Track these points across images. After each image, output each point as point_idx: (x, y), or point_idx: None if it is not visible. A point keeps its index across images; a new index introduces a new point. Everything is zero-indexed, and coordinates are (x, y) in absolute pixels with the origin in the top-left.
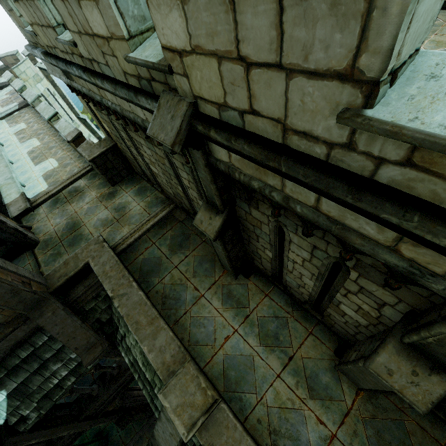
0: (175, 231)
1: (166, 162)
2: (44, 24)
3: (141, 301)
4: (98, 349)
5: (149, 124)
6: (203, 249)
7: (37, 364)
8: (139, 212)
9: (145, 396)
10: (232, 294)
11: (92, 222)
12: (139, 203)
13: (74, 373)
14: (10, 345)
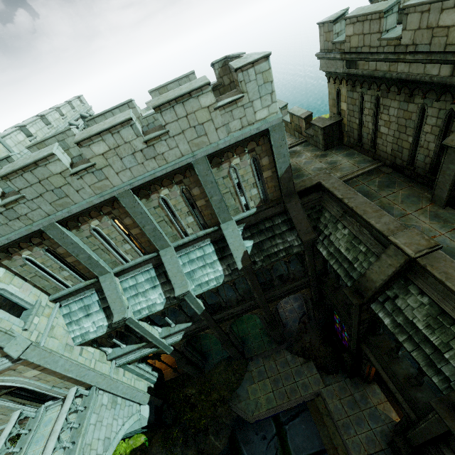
0: (382, 178)
1: (413, 116)
2: (372, 32)
3: (366, 202)
4: (313, 235)
5: (438, 77)
6: (410, 190)
7: (271, 234)
8: (349, 166)
9: (339, 273)
10: (439, 216)
11: (310, 168)
12: (348, 161)
13: (285, 250)
14: (263, 217)
